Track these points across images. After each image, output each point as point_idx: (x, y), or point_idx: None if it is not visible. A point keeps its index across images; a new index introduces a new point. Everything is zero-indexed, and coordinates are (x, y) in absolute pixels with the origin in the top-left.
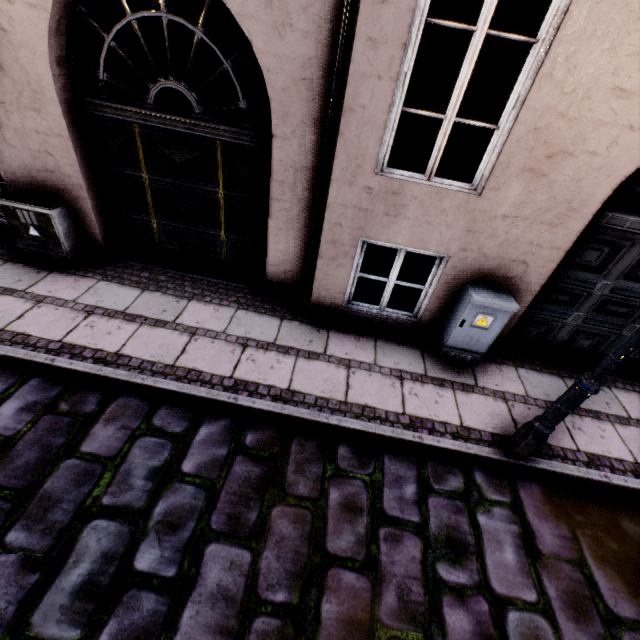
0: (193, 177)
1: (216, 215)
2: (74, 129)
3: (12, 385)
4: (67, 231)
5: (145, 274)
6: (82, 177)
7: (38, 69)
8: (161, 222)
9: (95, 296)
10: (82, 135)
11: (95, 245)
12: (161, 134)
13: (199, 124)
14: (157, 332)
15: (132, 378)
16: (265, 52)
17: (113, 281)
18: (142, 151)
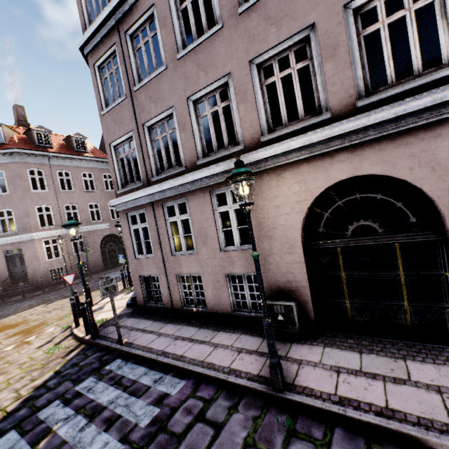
0: (377, 268)
1: (397, 290)
2: (304, 257)
3: (324, 432)
4: (297, 314)
5: (350, 340)
6: (307, 281)
7: (294, 235)
8: (352, 301)
9: (330, 358)
10: (306, 260)
11: (309, 322)
12: (354, 248)
13: (382, 237)
14: (403, 388)
15: (424, 434)
16: (433, 190)
17: (333, 347)
18: (341, 260)
